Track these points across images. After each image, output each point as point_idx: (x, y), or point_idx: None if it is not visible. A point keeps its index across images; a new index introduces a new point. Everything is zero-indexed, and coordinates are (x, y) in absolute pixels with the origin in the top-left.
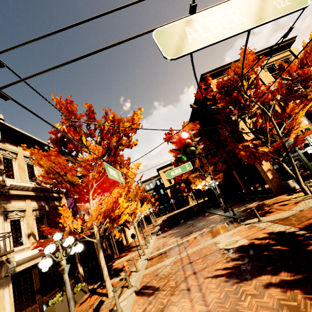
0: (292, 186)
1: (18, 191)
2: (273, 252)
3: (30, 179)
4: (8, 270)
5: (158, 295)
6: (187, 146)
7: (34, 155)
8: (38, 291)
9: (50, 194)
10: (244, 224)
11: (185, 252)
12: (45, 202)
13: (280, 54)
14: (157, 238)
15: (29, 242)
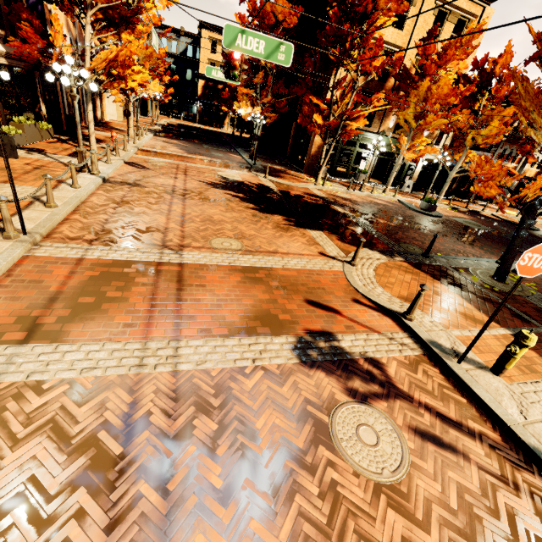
0: None
1: None
2: (248, 189)
3: None
4: None
5: (148, 171)
6: (233, 68)
7: None
8: None
9: None
10: (253, 173)
11: (184, 163)
12: None
13: (472, 2)
14: (155, 138)
15: None
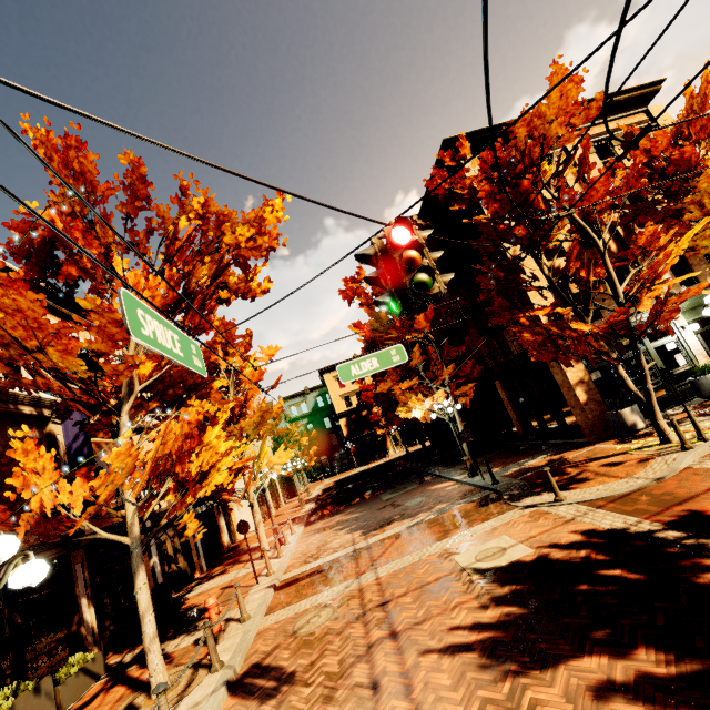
0: (630, 423)
1: None
2: (604, 585)
3: None
4: None
5: (290, 699)
6: (408, 268)
7: None
8: None
9: (11, 406)
10: (520, 505)
11: (371, 573)
12: None
13: (624, 118)
14: (307, 532)
15: None
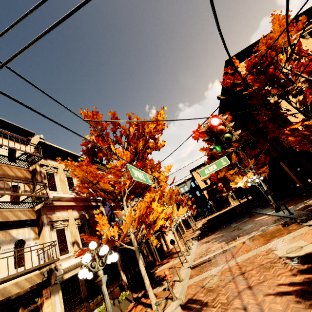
0: None
1: (61, 202)
2: None
3: (70, 190)
4: (56, 277)
5: None
6: (220, 133)
7: (68, 167)
8: (85, 299)
9: (89, 203)
10: (307, 224)
11: (233, 260)
12: (85, 211)
13: None
14: (199, 244)
15: (73, 249)
